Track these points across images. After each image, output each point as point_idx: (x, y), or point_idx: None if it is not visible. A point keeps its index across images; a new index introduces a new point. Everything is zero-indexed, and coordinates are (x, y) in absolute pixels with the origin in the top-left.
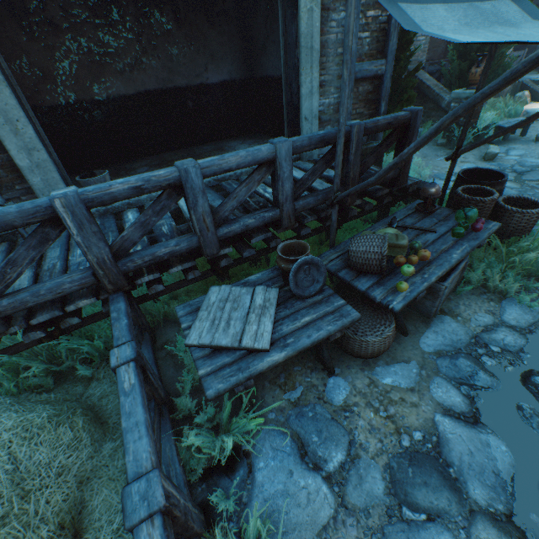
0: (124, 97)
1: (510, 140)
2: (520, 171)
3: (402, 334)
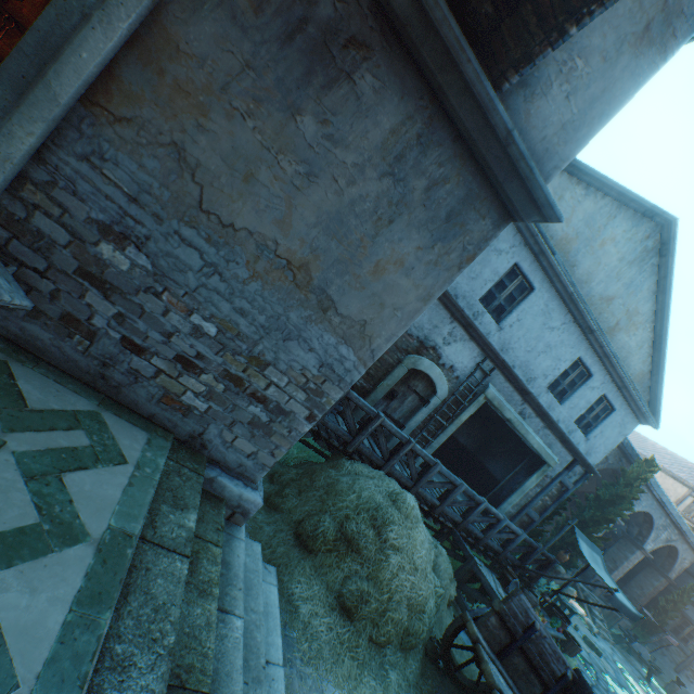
0: None
1: None
2: None
3: None
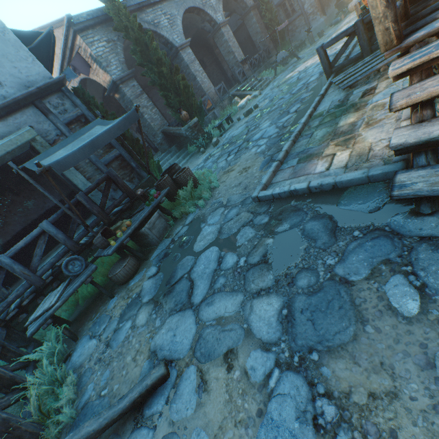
0: (6, 243)
1: (230, 127)
2: (225, 143)
3: (146, 260)
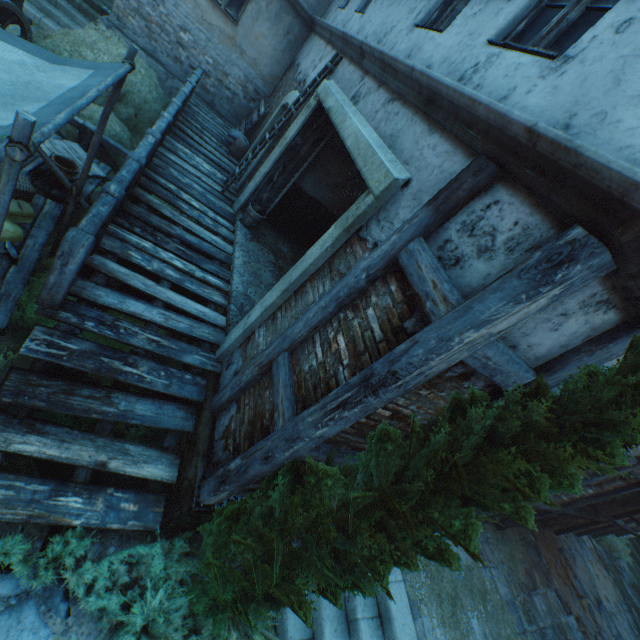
0: None
1: None
2: None
3: None
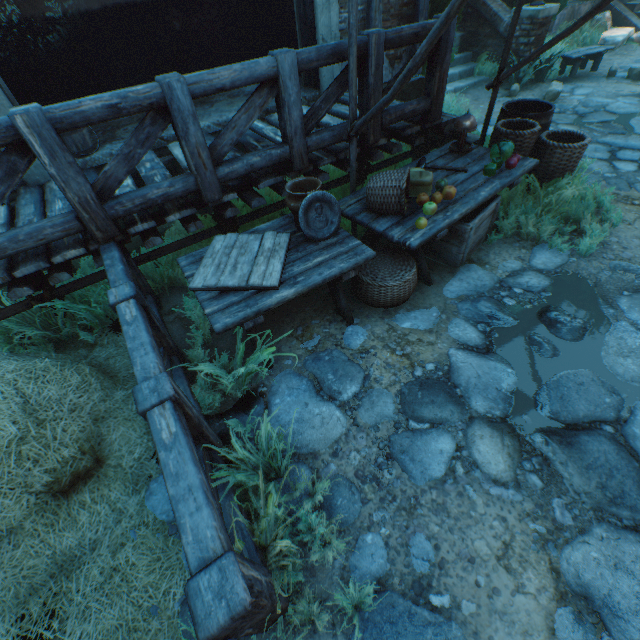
0: (86, 14)
1: (579, 77)
2: (583, 113)
3: (427, 284)
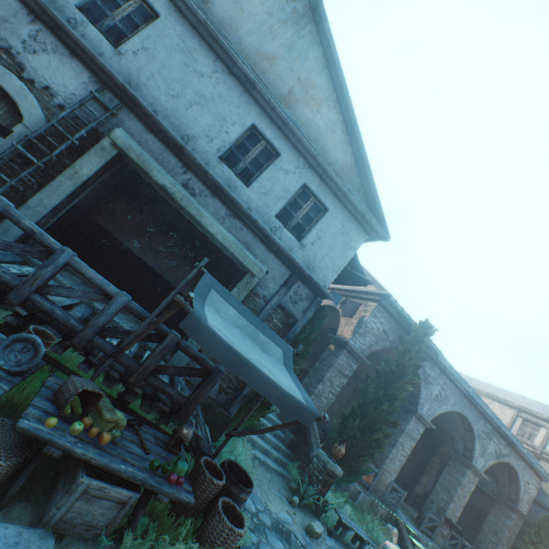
0: (133, 252)
1: (349, 547)
2: None
3: None
